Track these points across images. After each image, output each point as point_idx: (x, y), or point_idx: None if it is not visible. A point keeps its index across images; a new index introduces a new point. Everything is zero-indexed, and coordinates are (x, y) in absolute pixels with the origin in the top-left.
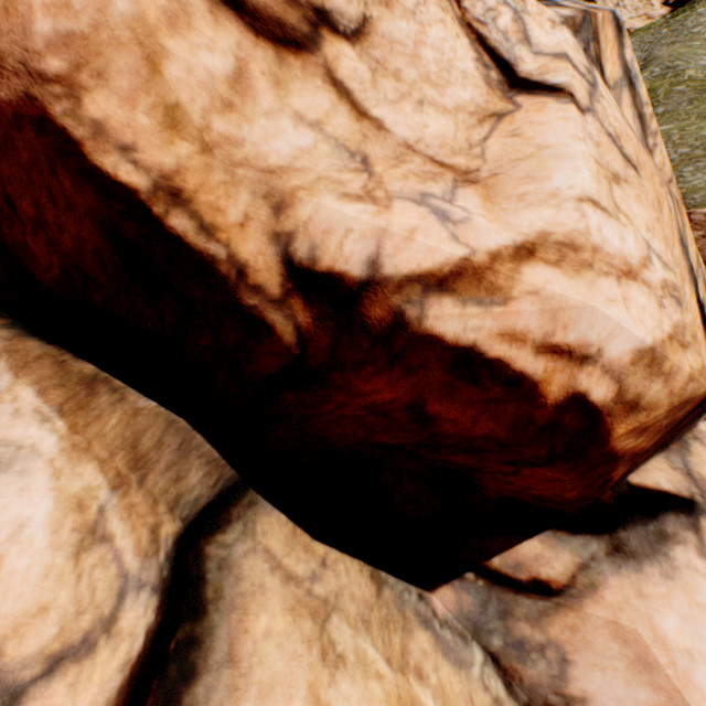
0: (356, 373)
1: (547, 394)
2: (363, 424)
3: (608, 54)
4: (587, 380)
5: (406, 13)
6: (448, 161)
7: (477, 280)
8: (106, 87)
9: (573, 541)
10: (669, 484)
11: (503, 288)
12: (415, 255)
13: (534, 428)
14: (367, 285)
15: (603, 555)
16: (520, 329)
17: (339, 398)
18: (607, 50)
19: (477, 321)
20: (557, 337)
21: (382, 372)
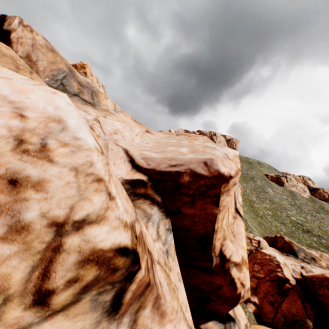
0: (218, 275)
1: (237, 291)
2: (203, 282)
3: None
4: (242, 290)
5: None
6: (231, 228)
7: (239, 266)
8: (221, 212)
9: (219, 324)
10: (231, 313)
11: (241, 269)
12: (235, 258)
13: (233, 297)
14: (228, 260)
15: (223, 328)
16: (240, 278)
17: (206, 276)
18: None
19: (236, 274)
20: (243, 281)
21: (221, 277)
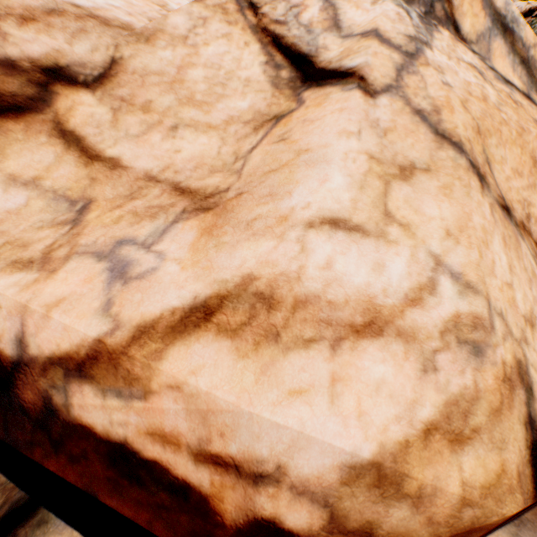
0: (31, 452)
1: (223, 512)
2: None
3: (466, 8)
4: (272, 502)
5: (174, 41)
6: (196, 184)
7: (114, 366)
8: None
9: None
10: None
11: (142, 378)
12: (54, 334)
13: None
14: (19, 364)
15: None
16: (169, 429)
17: None
18: (464, 3)
19: (121, 415)
20: (216, 444)
21: (51, 455)
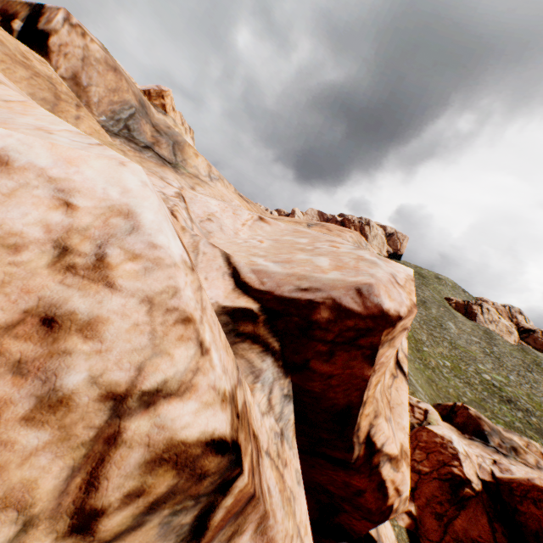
0: (360, 474)
1: (388, 501)
2: (333, 481)
3: None
4: (396, 500)
5: None
6: (386, 394)
7: (396, 462)
8: (377, 373)
9: None
10: (373, 533)
11: (399, 467)
12: (390, 447)
13: (380, 510)
14: (378, 450)
15: None
16: (395, 480)
17: (340, 473)
18: None
19: (390, 473)
20: (399, 486)
21: (364, 477)
